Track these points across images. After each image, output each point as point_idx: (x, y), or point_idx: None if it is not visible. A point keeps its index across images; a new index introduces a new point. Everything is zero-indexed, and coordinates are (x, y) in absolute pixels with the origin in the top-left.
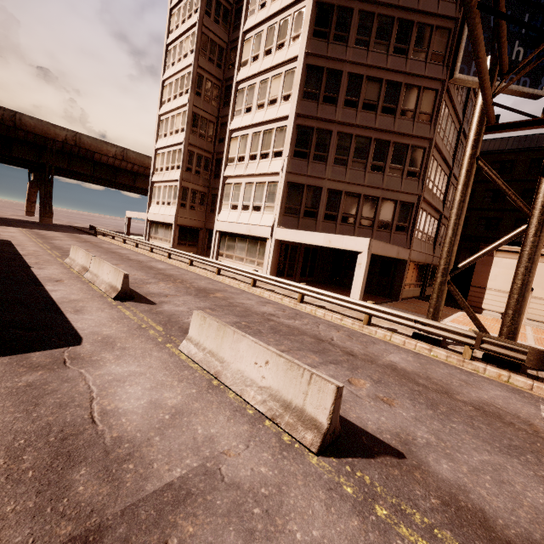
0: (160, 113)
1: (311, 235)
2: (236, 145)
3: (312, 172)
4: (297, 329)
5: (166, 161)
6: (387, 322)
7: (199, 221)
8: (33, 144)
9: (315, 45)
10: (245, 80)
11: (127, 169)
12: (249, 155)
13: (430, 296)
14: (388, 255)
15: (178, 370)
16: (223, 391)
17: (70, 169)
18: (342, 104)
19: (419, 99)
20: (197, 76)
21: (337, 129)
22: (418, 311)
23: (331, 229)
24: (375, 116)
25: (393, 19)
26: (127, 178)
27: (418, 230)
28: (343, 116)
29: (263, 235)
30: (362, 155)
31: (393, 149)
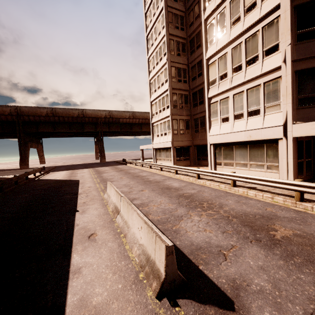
0: (149, 79)
1: None
2: (215, 68)
3: None
4: None
5: (158, 106)
6: None
7: (188, 141)
8: (92, 123)
9: None
10: (212, 13)
11: (136, 123)
12: (231, 69)
13: None
14: None
15: None
16: None
17: (109, 131)
18: None
19: None
20: (169, 41)
21: None
22: None
23: None
24: None
25: None
26: (137, 127)
27: None
28: None
29: (270, 136)
30: None
31: None
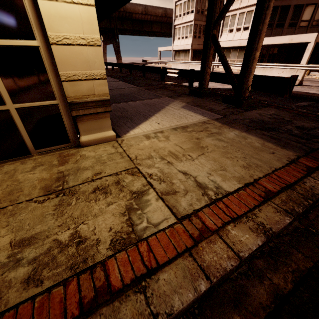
0: None
1: (280, 38)
2: None
3: None
4: None
5: (183, 9)
6: (317, 75)
7: (202, 45)
8: None
9: None
10: None
11: (148, 20)
12: None
13: None
14: None
15: None
16: None
17: (122, 28)
18: None
19: None
20: None
21: None
22: None
23: (291, 32)
24: None
25: None
26: (148, 26)
27: None
28: None
29: None
30: None
31: None
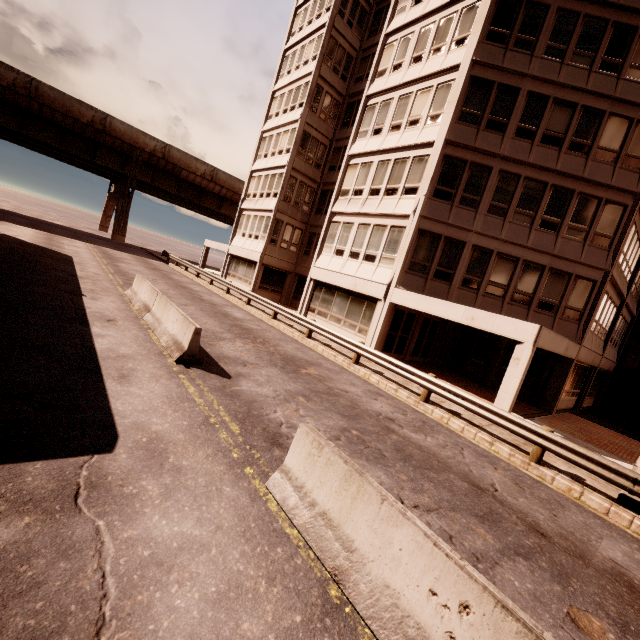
0: (263, 129)
1: (445, 305)
2: (354, 175)
3: (455, 219)
4: (434, 455)
5: (261, 186)
6: (560, 459)
7: (288, 263)
8: (119, 152)
9: (487, 51)
10: (378, 94)
11: (214, 192)
12: (370, 188)
13: (586, 410)
14: (555, 351)
15: (266, 542)
16: (353, 626)
17: (152, 184)
18: (512, 134)
19: (628, 137)
20: (316, 88)
21: (499, 166)
22: (590, 439)
23: (469, 299)
24: (557, 154)
25: (606, 23)
26: (213, 201)
27: (593, 319)
28: (512, 149)
29: (373, 293)
30: (530, 205)
31: (577, 201)
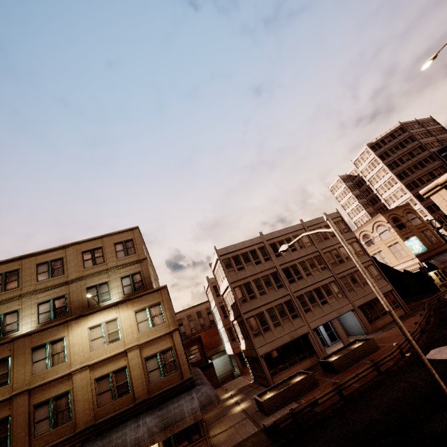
0: None
1: None
2: None
3: None
4: None
5: None
6: None
7: None
8: None
9: (423, 203)
10: None
11: None
12: None
13: None
14: None
15: None
16: None
17: None
18: None
19: None
20: None
21: None
22: None
23: None
24: None
25: None
26: None
27: None
28: None
29: None
30: None
31: None
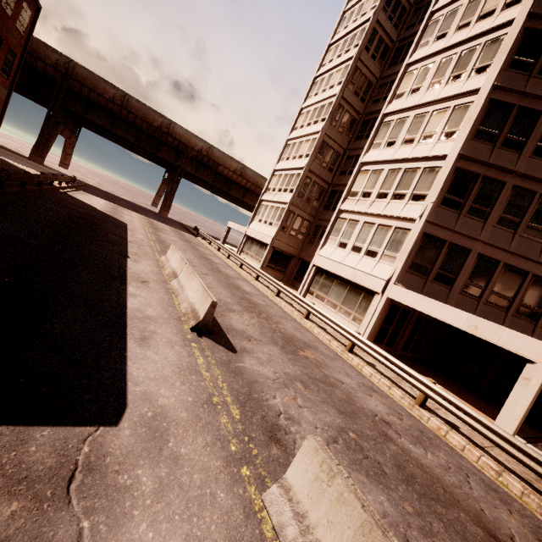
0: (289, 137)
1: (445, 308)
2: (364, 179)
3: (462, 227)
4: (438, 480)
5: (280, 182)
6: None
7: (294, 248)
8: (176, 149)
9: (510, 77)
10: (395, 112)
11: (241, 184)
12: (378, 192)
13: None
14: None
15: None
16: None
17: (196, 175)
18: (529, 152)
19: None
20: (338, 107)
21: (513, 182)
22: None
23: (469, 305)
24: None
25: None
26: (239, 192)
27: None
28: (529, 166)
29: (371, 286)
30: None
31: None
